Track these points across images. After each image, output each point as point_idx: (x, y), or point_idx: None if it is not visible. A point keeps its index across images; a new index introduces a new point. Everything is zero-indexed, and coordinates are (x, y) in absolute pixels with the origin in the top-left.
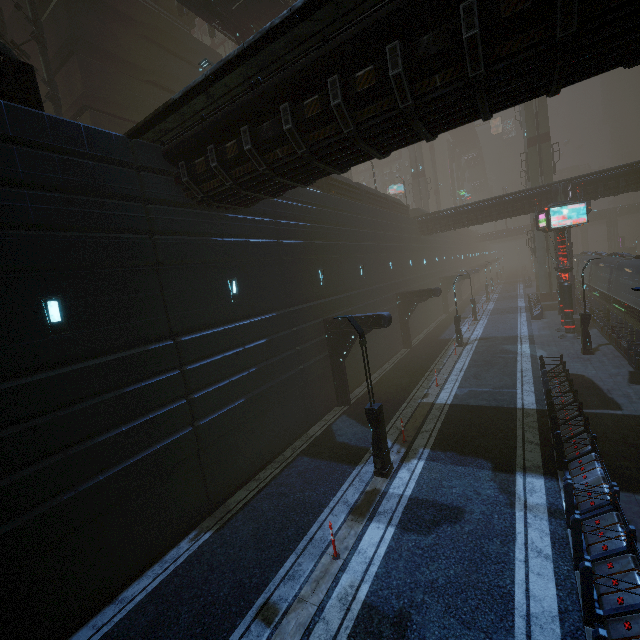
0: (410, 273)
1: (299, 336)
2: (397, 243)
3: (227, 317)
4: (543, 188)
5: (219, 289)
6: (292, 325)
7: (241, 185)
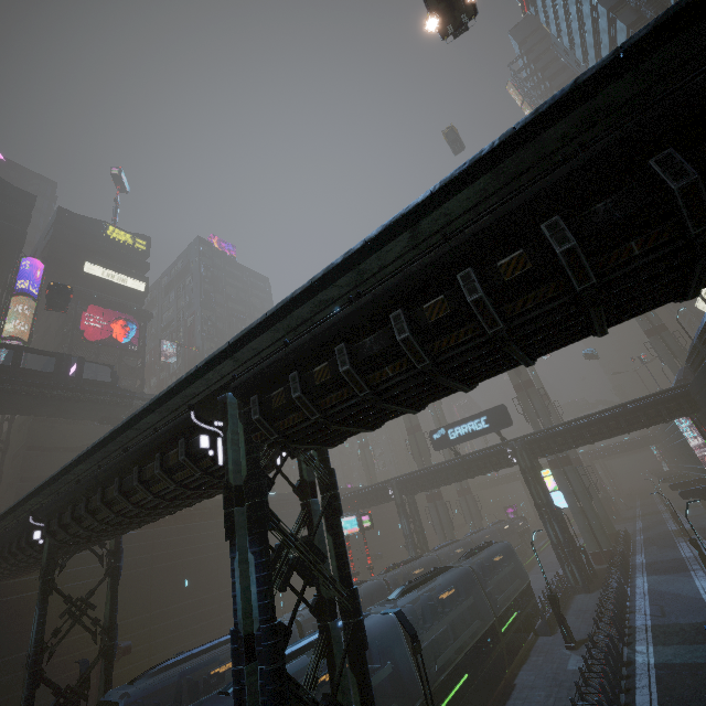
0: None
1: (57, 667)
2: None
3: None
4: (381, 484)
5: None
6: (55, 657)
7: None
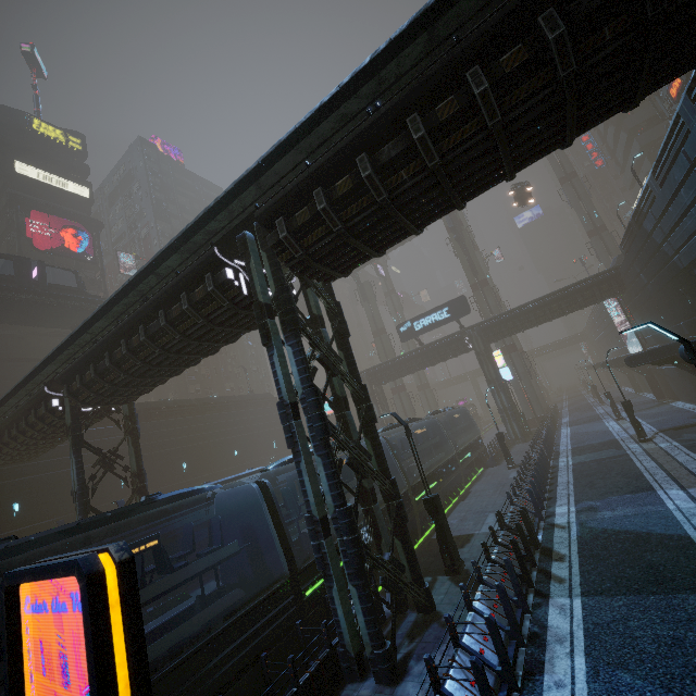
0: (273, 452)
1: None
2: (248, 432)
3: (7, 527)
4: None
5: (4, 511)
6: None
7: (5, 459)
